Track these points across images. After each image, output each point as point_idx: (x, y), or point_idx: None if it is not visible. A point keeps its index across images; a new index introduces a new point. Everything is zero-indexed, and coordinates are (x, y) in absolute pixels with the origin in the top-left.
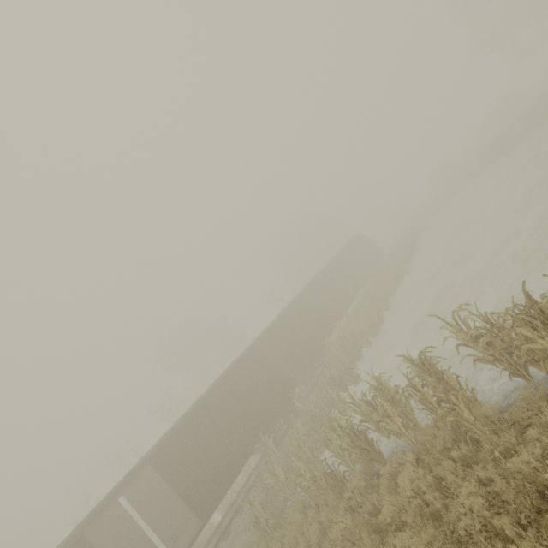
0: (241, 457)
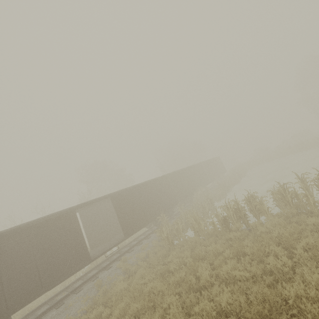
0: (147, 220)
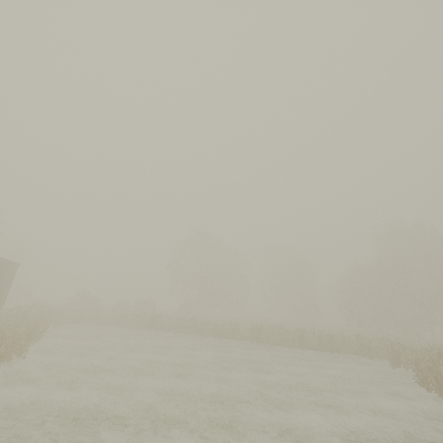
0: None
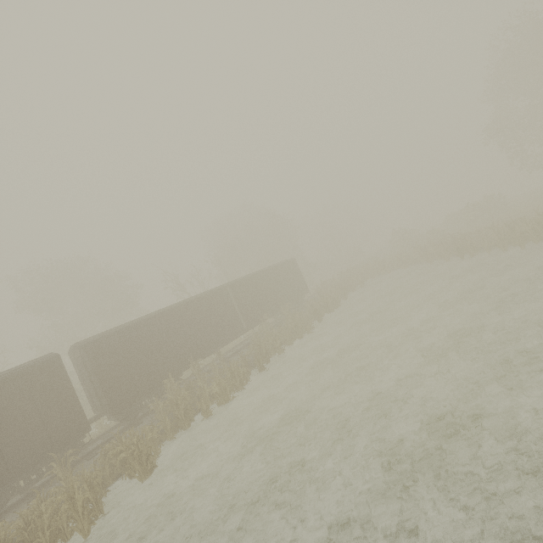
0: None
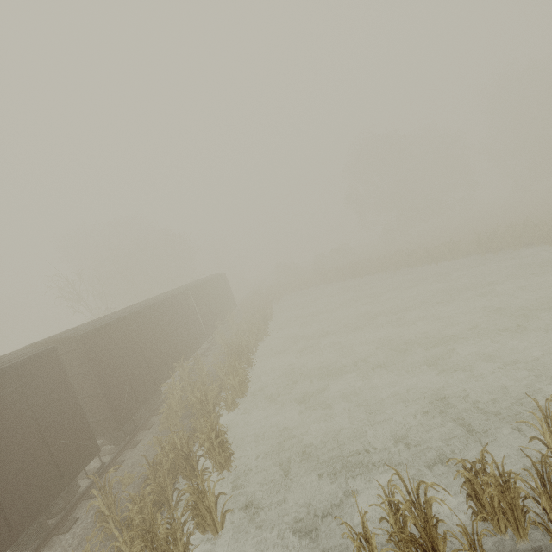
0: None
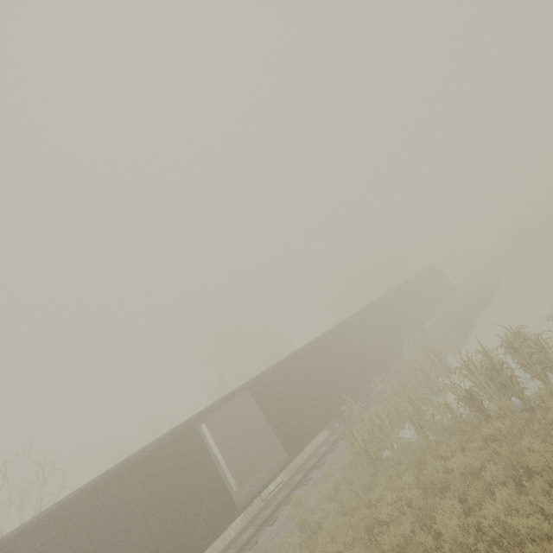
0: (324, 416)
